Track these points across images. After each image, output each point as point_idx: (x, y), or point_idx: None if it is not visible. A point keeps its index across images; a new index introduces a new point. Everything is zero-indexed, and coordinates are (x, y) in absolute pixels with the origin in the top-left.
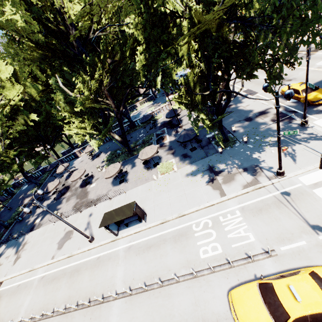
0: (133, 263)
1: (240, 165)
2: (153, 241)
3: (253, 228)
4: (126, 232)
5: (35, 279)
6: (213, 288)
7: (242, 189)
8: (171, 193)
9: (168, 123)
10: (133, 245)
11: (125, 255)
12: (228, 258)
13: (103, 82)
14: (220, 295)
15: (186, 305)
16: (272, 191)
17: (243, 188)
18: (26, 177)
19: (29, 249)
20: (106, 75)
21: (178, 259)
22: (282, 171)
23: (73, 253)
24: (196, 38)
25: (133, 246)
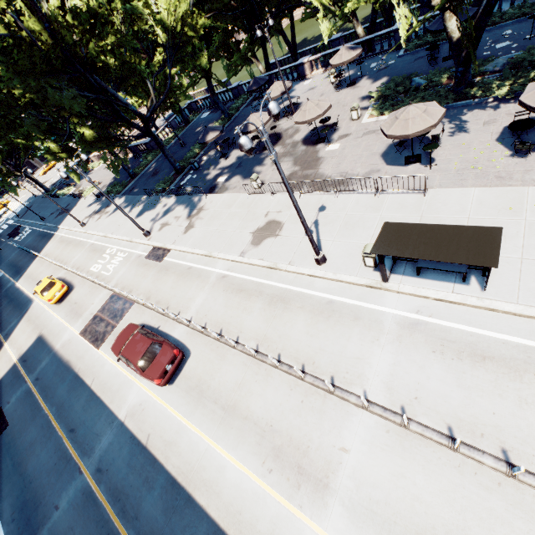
0: (419, 364)
1: None
2: (498, 349)
3: None
4: (412, 286)
5: (213, 273)
6: None
7: None
8: None
9: None
10: (425, 324)
11: (399, 334)
12: None
13: None
14: None
15: None
16: None
17: None
18: (212, 93)
19: (206, 221)
20: None
21: None
22: None
23: (278, 266)
24: None
25: (426, 327)
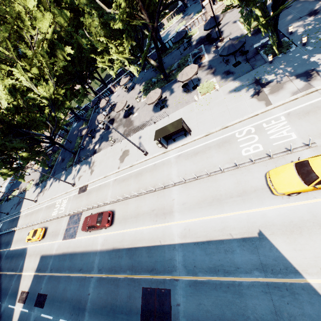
0: (183, 165)
1: (292, 73)
2: (199, 149)
3: (296, 129)
4: (174, 146)
5: (110, 181)
6: (252, 173)
7: (290, 97)
8: (214, 111)
9: (206, 38)
10: (181, 154)
11: (176, 161)
12: (269, 150)
13: None
14: (258, 176)
15: (230, 184)
16: None
17: (292, 95)
18: (75, 114)
19: (98, 165)
20: None
21: (222, 159)
22: None
23: (133, 164)
24: None
25: (182, 154)
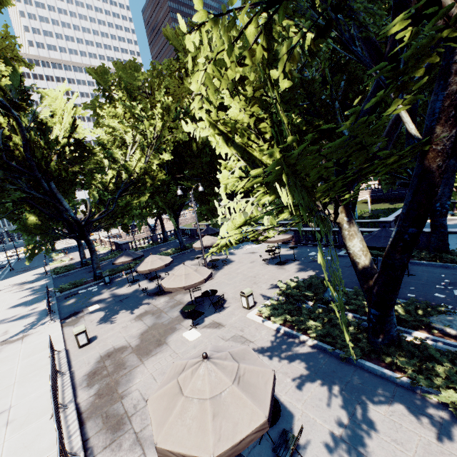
0: None
1: None
2: None
3: None
4: None
5: None
6: None
7: None
8: None
9: None
10: None
11: None
12: None
13: None
14: None
15: None
16: None
17: None
18: (175, 226)
19: None
20: None
21: None
22: None
23: None
24: None
25: None
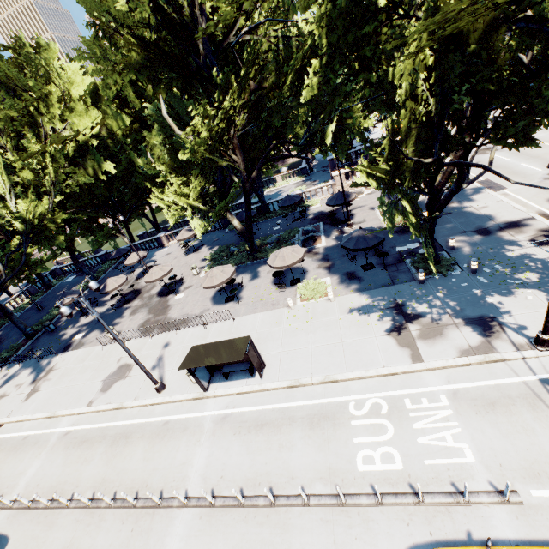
0: (225, 448)
1: (458, 311)
2: (270, 415)
3: (473, 437)
4: (223, 389)
5: (55, 434)
6: (375, 535)
7: (457, 357)
8: (317, 337)
9: (329, 215)
10: (231, 415)
11: (214, 429)
12: (418, 485)
13: (235, 121)
14: None
15: None
16: (522, 373)
17: (461, 355)
18: (76, 262)
19: (55, 381)
20: (243, 109)
21: (312, 462)
22: (548, 338)
23: (124, 404)
24: (434, 50)
25: (231, 417)
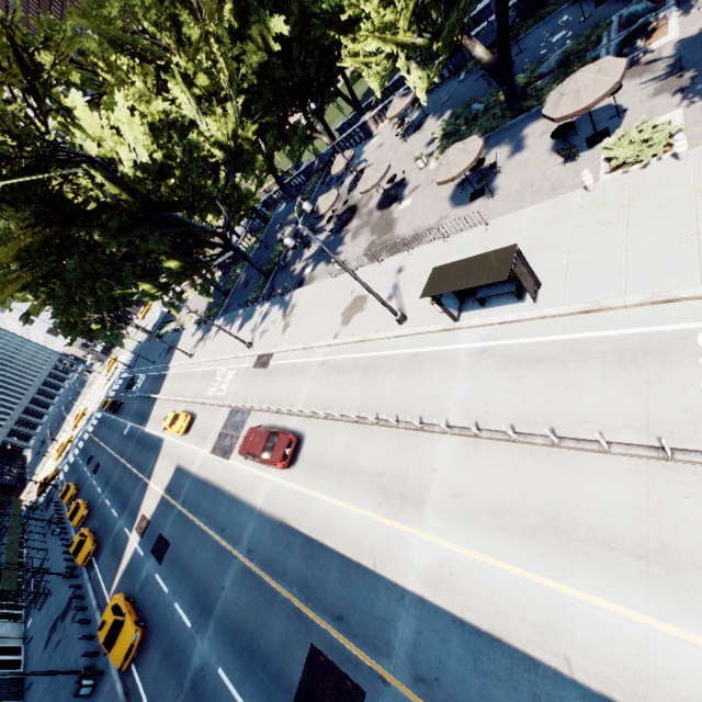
0: (488, 384)
1: None
2: (549, 350)
3: None
4: (479, 318)
5: (314, 362)
6: None
7: None
8: (639, 232)
9: None
10: (492, 348)
11: (472, 363)
12: None
13: None
14: None
15: (617, 502)
16: None
17: None
18: (281, 185)
19: (300, 316)
20: None
21: (617, 407)
22: None
23: (367, 337)
24: None
25: (493, 351)
